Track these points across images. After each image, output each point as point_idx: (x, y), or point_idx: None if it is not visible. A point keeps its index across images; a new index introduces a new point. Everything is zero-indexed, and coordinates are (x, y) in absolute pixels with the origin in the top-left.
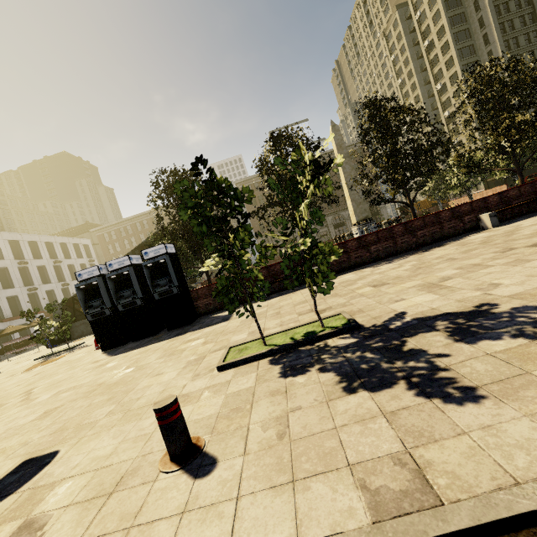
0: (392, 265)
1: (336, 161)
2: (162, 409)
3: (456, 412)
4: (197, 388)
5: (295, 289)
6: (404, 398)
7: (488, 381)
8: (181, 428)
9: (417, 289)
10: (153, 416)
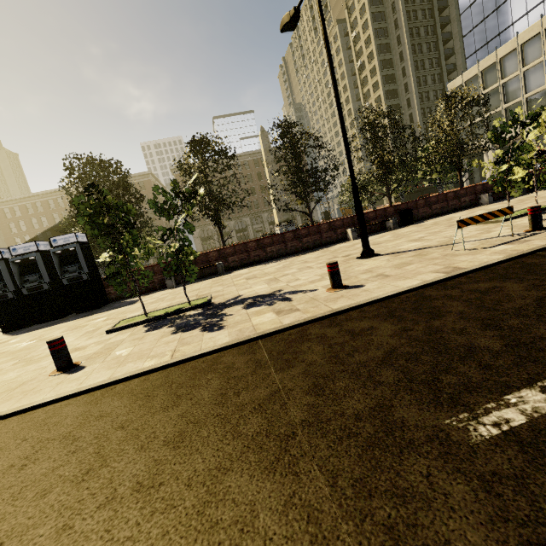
0: (275, 264)
1: (200, 192)
2: (52, 341)
3: (208, 335)
4: (87, 344)
5: (201, 279)
6: (194, 333)
7: (233, 323)
8: (65, 353)
9: (265, 281)
10: (50, 360)
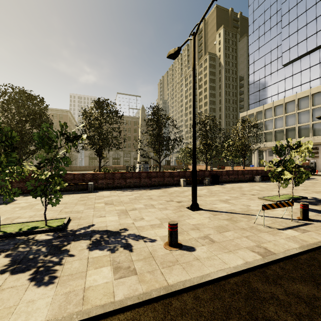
0: (129, 193)
1: (83, 137)
2: None
3: (31, 291)
4: None
5: (74, 192)
6: (20, 280)
7: (67, 274)
8: None
9: (117, 211)
10: None
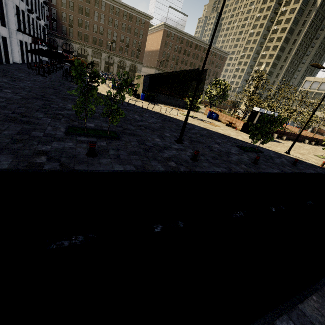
0: (300, 145)
1: None
2: None
3: None
4: None
5: (279, 139)
6: None
7: None
8: None
9: None
10: None
